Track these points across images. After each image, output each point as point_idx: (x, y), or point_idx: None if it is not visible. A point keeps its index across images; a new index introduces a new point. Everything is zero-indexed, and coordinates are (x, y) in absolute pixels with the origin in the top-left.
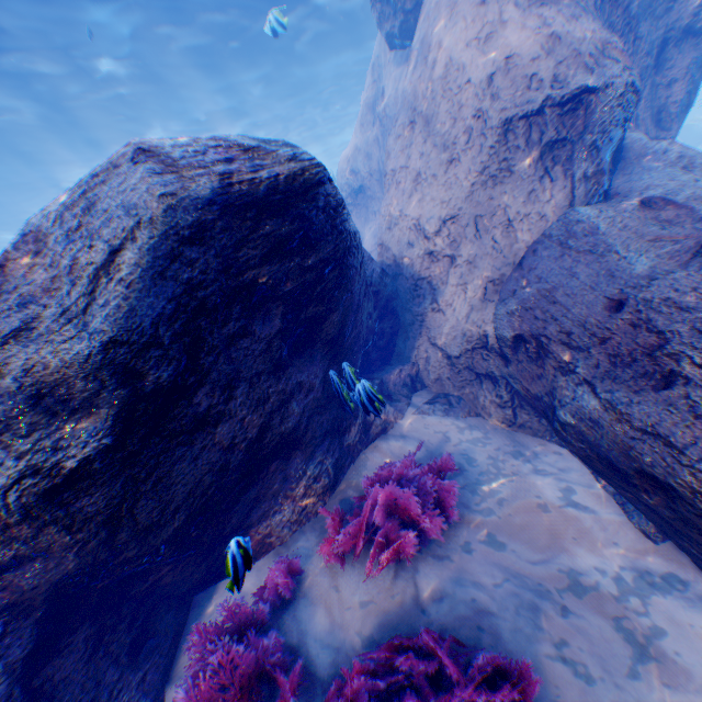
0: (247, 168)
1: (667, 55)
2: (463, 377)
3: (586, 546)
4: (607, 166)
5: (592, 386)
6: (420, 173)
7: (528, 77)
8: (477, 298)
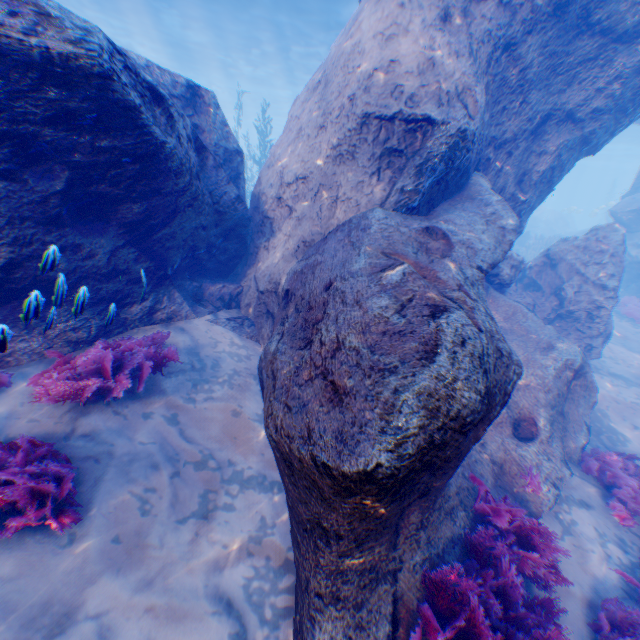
0: (25, 29)
1: (548, 129)
2: (260, 309)
3: (240, 447)
4: (423, 189)
5: (282, 336)
6: (303, 129)
7: (397, 86)
8: (289, 250)
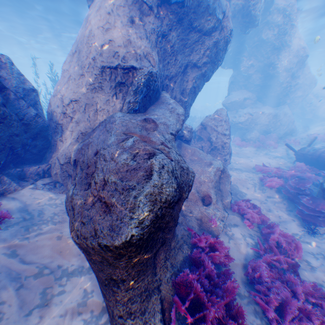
0: None
1: (189, 71)
2: (65, 175)
3: (64, 256)
4: (139, 100)
5: (76, 186)
6: (71, 75)
7: (115, 52)
8: (75, 140)
